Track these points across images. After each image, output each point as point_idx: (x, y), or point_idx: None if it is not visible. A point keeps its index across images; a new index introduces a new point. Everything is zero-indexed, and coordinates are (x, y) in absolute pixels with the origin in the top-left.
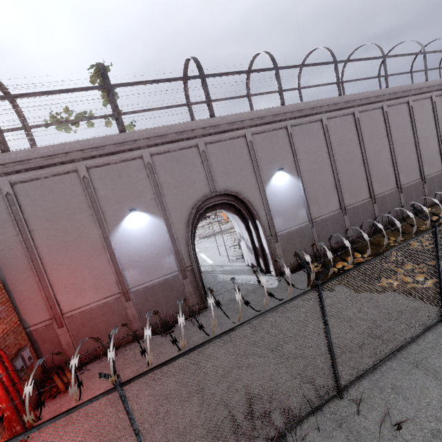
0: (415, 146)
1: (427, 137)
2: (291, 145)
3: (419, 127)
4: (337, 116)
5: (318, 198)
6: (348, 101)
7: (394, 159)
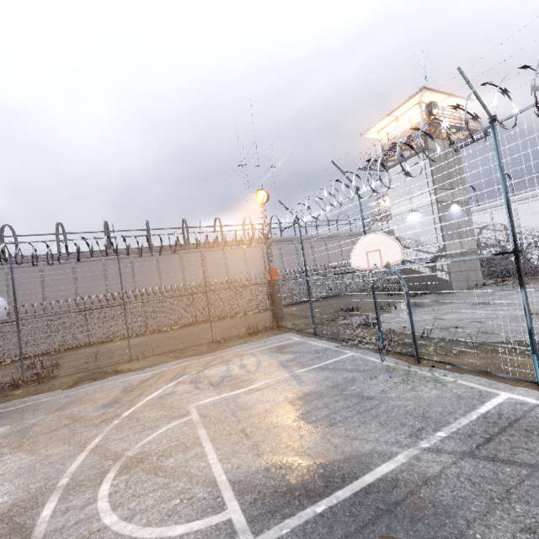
0: (133, 286)
1: (148, 281)
2: (6, 279)
3: (140, 274)
4: (55, 264)
5: (23, 313)
6: (63, 256)
7: (106, 293)
